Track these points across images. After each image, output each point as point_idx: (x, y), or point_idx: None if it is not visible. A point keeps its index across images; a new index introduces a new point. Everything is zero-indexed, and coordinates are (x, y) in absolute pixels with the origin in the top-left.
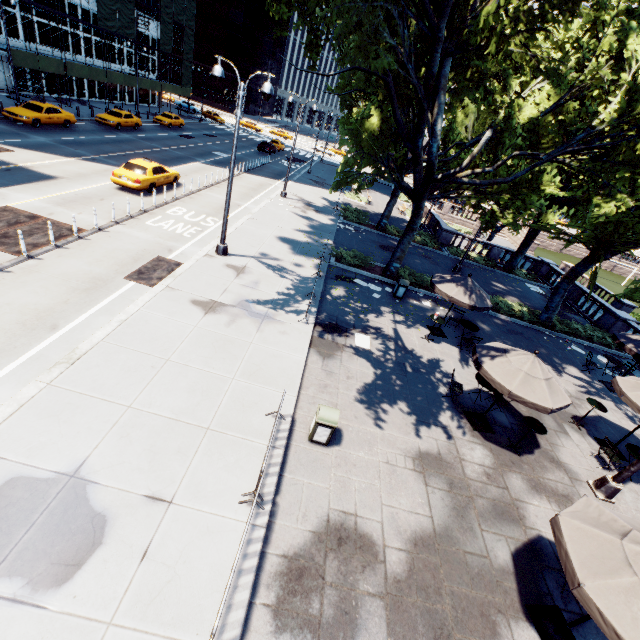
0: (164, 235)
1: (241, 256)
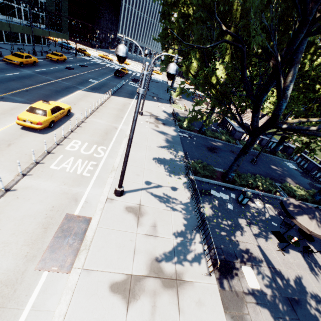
0: (68, 179)
1: (133, 191)
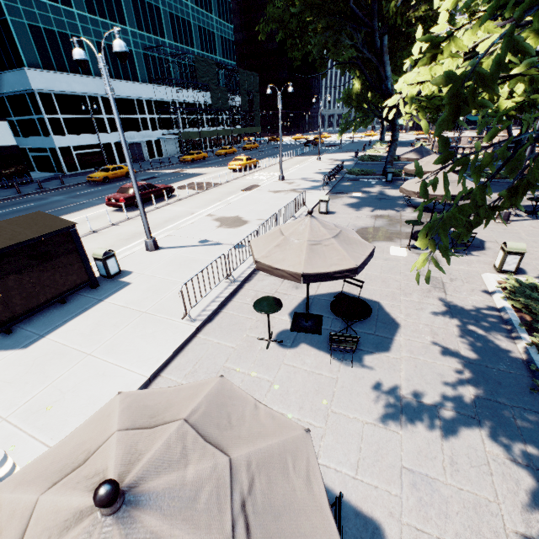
0: (254, 180)
1: (291, 180)
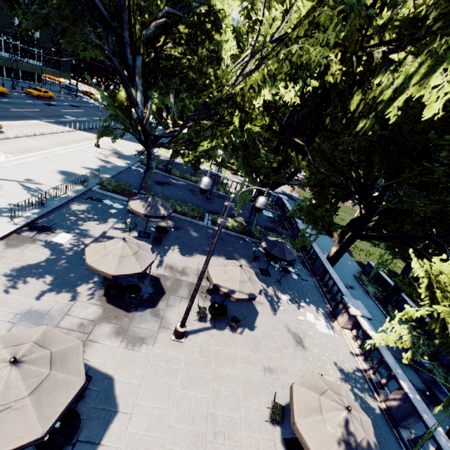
0: None
1: (3, 179)
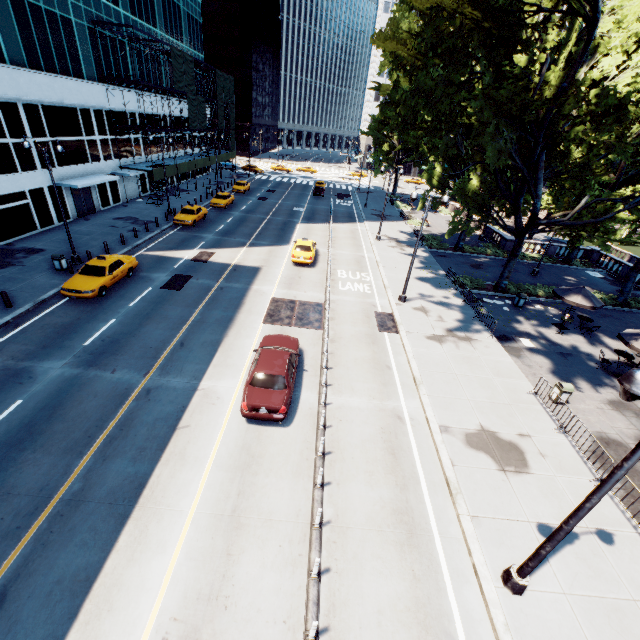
0: (358, 295)
1: (412, 299)
